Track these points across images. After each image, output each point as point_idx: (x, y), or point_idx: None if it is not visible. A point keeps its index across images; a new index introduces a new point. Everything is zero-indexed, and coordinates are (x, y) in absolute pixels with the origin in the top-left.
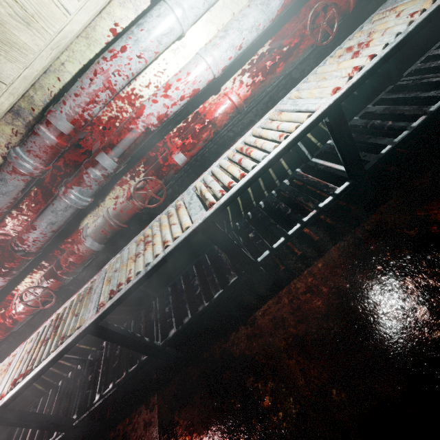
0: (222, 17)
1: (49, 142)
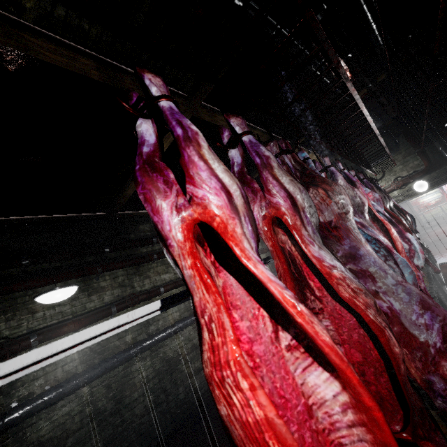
0: (433, 196)
1: None
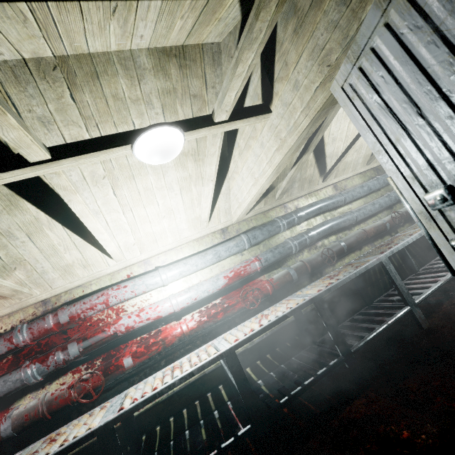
0: (193, 281)
1: (47, 326)
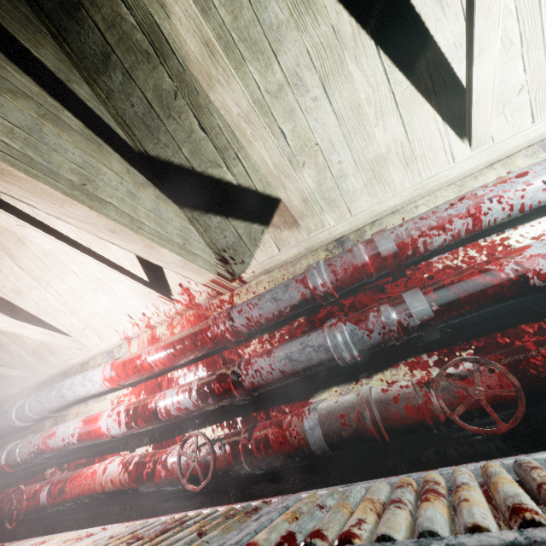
0: None
1: (357, 260)
